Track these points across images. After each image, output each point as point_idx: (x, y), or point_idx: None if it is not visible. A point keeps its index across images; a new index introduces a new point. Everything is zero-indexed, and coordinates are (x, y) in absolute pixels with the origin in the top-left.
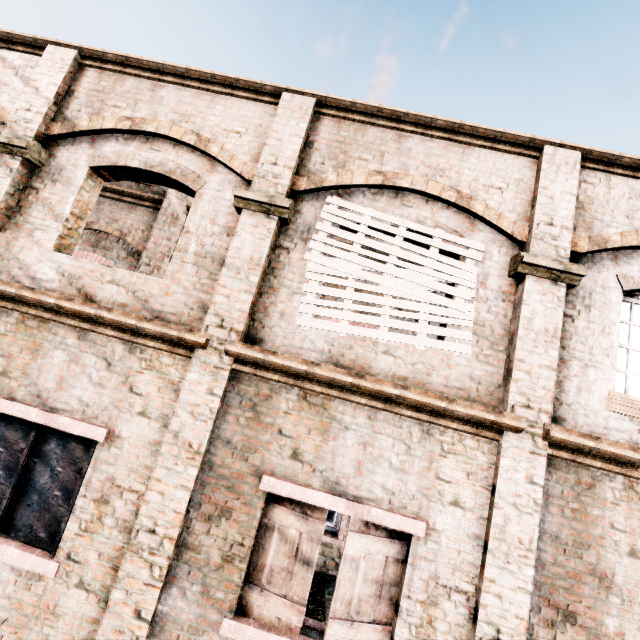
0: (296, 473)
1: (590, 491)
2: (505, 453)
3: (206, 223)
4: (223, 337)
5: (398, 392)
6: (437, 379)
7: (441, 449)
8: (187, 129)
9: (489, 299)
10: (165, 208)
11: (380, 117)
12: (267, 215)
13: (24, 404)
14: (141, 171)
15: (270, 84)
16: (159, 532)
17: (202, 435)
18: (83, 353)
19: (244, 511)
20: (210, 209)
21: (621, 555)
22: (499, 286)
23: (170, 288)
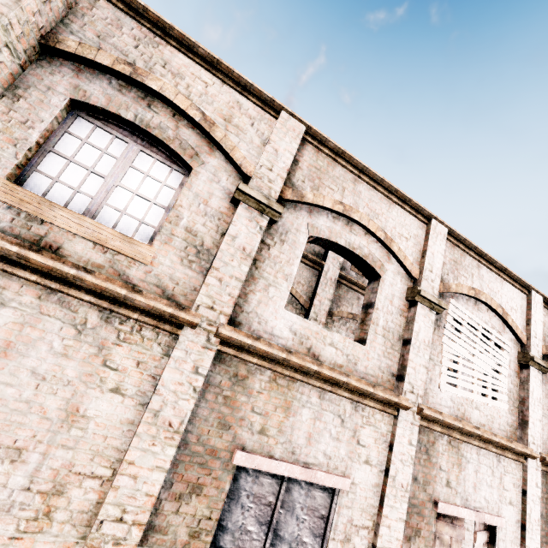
0: (449, 496)
1: None
2: (529, 471)
3: (388, 303)
4: (414, 400)
5: (498, 440)
6: (496, 425)
7: (504, 470)
8: (379, 226)
9: (511, 375)
10: None
11: (472, 251)
12: (430, 309)
13: (288, 462)
14: (341, 247)
15: (428, 211)
16: None
17: (408, 477)
18: (324, 411)
19: (427, 529)
20: (389, 292)
21: None
22: (514, 368)
23: (370, 354)
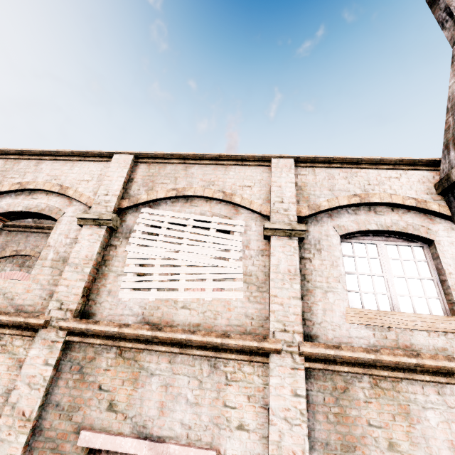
0: (111, 423)
1: (345, 394)
2: (272, 373)
3: (62, 238)
4: (61, 316)
5: (185, 336)
6: (221, 321)
7: (226, 379)
8: (55, 183)
9: (252, 256)
10: None
11: (173, 158)
12: (99, 226)
13: None
14: (24, 212)
15: (106, 151)
16: None
17: (34, 402)
18: None
19: None
20: (65, 228)
21: (382, 451)
22: (258, 246)
23: (31, 286)
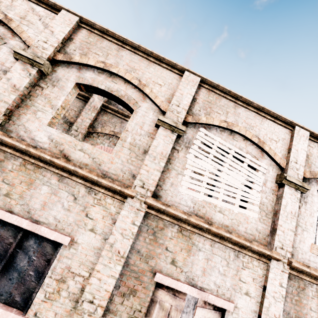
0: (172, 272)
1: (303, 291)
2: (271, 270)
3: (137, 128)
4: (143, 193)
5: (229, 235)
6: (242, 228)
7: (242, 265)
8: (134, 76)
9: (267, 192)
10: (90, 102)
11: (228, 95)
12: (172, 132)
13: (19, 216)
14: (104, 91)
15: (180, 65)
16: (95, 302)
17: (126, 247)
18: (60, 190)
19: (143, 292)
20: (140, 121)
21: None
22: (271, 186)
23: (114, 159)
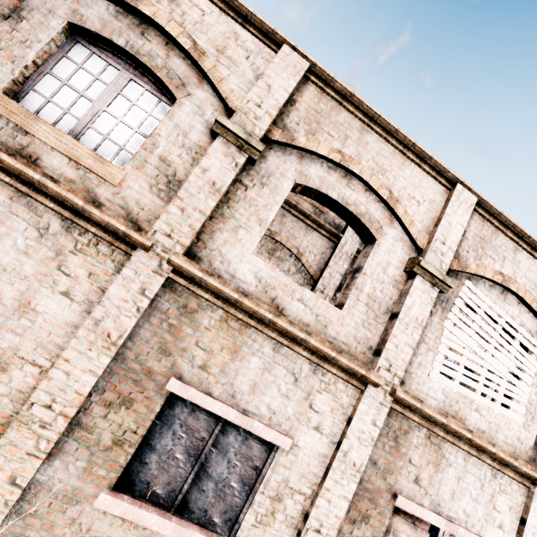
0: (415, 494)
1: None
2: (535, 499)
3: (379, 271)
4: (389, 379)
5: (495, 450)
6: (501, 436)
7: (499, 489)
8: (383, 183)
9: None
10: None
11: (510, 229)
12: (432, 285)
13: (224, 403)
14: (334, 201)
15: (453, 173)
16: (323, 532)
17: (363, 457)
18: (276, 364)
19: (378, 519)
20: (384, 259)
21: None
22: None
23: (345, 320)
